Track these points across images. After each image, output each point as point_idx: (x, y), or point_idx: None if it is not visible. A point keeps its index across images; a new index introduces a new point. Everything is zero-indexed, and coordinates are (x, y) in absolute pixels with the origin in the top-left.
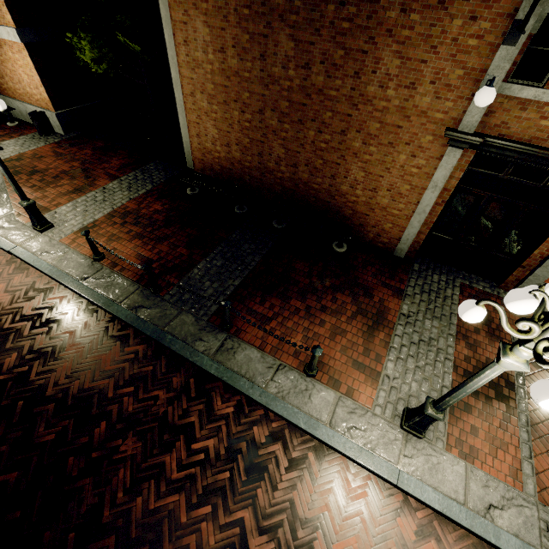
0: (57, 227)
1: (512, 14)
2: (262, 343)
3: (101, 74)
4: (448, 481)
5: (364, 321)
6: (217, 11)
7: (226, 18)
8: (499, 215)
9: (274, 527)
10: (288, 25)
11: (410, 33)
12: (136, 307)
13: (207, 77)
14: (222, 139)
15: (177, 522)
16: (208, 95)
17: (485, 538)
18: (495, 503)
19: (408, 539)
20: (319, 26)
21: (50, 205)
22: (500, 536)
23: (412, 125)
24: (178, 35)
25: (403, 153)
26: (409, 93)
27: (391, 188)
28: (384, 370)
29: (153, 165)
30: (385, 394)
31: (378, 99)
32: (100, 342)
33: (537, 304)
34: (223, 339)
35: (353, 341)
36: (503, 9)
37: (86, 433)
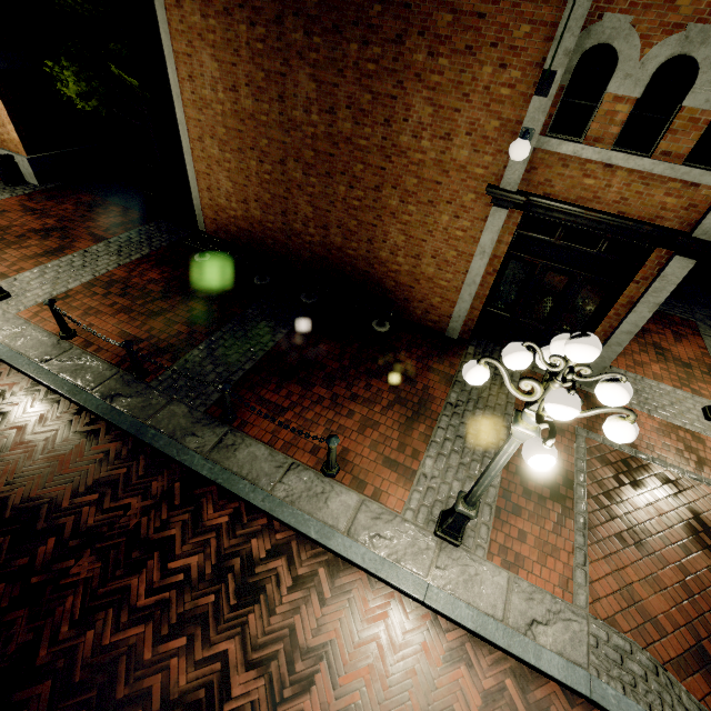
0: (16, 298)
1: (541, 63)
2: (272, 438)
3: (91, 112)
4: (485, 595)
5: (403, 411)
6: (226, 44)
7: (237, 52)
8: (557, 287)
9: (267, 660)
10: (308, 63)
11: (440, 79)
12: (112, 396)
13: (217, 119)
14: (238, 194)
15: (139, 660)
16: (220, 141)
17: (524, 658)
18: (539, 617)
19: (433, 667)
20: (342, 66)
21: (8, 270)
22: (541, 656)
23: (452, 181)
24: (182, 69)
25: (445, 213)
26: (445, 144)
27: (436, 254)
28: (421, 468)
29: (153, 226)
30: (420, 495)
31: (413, 151)
32: (59, 440)
33: (529, 356)
34: (223, 433)
35: (387, 435)
36: (532, 58)
37: (26, 553)
